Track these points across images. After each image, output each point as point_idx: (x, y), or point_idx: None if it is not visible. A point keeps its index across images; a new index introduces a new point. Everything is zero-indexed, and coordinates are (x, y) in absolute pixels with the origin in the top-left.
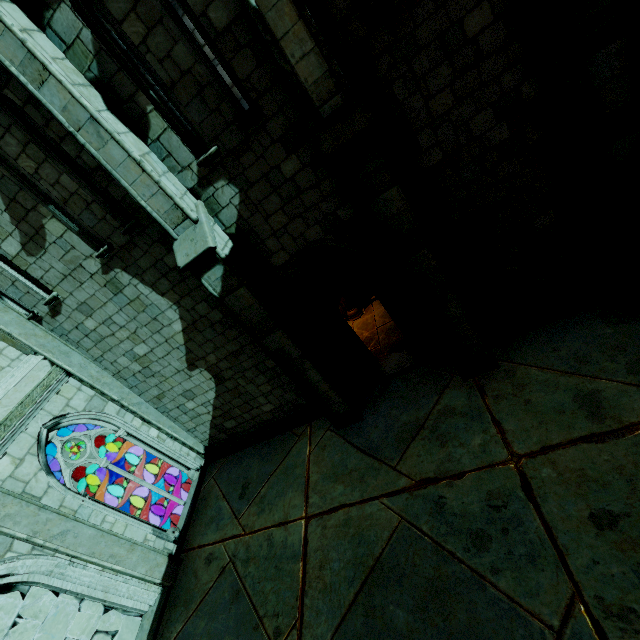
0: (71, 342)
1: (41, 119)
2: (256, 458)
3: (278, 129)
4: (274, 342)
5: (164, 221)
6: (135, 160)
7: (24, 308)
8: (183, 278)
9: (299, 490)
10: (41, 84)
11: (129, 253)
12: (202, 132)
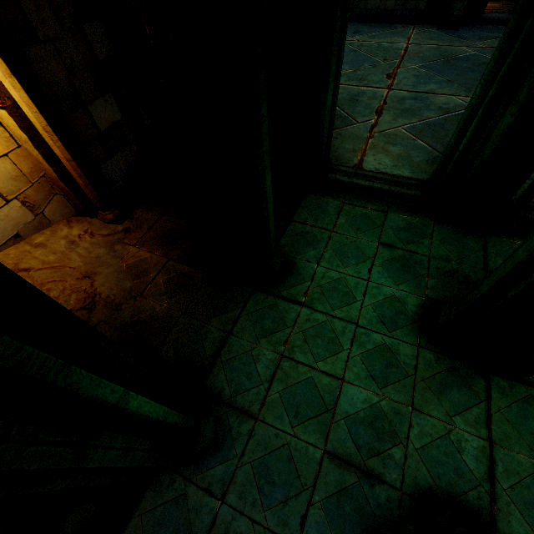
0: None
1: None
2: (366, 26)
3: None
4: None
5: None
6: None
7: None
8: None
9: (403, 38)
10: None
11: None
12: None
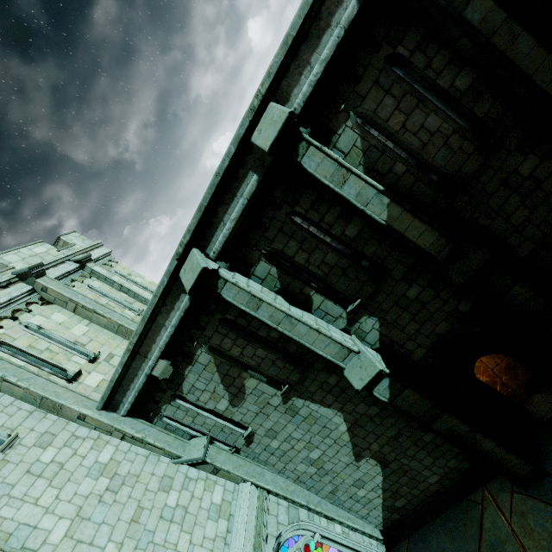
0: (260, 462)
1: (245, 322)
2: (444, 536)
3: (399, 273)
4: (442, 424)
5: (335, 359)
6: (315, 329)
7: (226, 444)
8: (343, 390)
9: None
10: (257, 308)
11: (301, 384)
12: (347, 293)
